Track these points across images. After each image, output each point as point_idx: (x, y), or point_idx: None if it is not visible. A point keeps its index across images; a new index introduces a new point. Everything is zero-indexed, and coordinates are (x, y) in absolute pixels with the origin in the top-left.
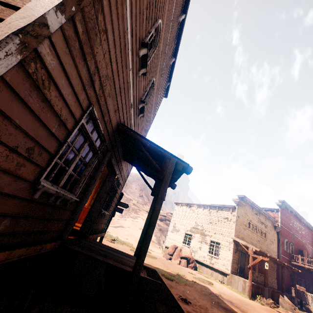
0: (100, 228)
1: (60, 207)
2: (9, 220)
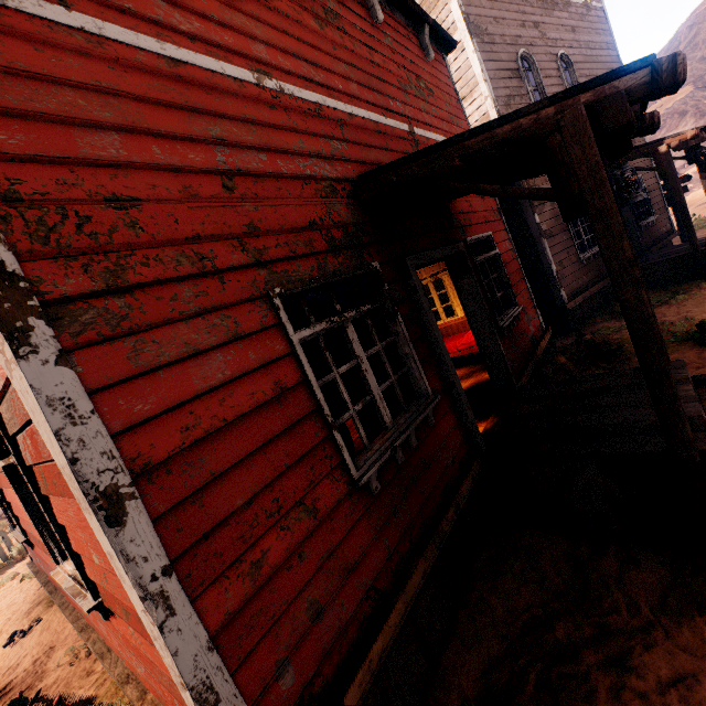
0: (659, 235)
1: (599, 257)
2: (585, 277)
